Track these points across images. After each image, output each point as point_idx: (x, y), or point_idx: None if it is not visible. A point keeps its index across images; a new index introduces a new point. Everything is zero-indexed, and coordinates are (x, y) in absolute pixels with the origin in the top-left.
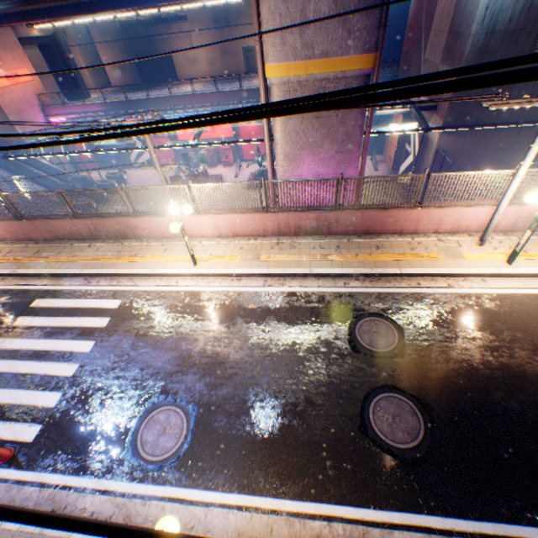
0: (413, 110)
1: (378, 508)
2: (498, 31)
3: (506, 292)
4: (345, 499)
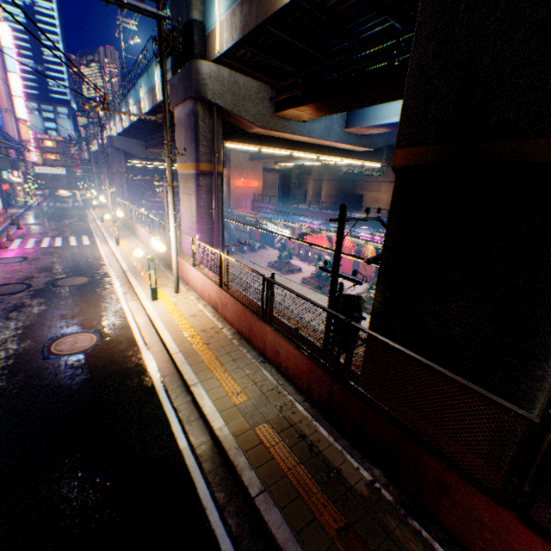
0: None
1: None
2: None
3: (124, 306)
4: None
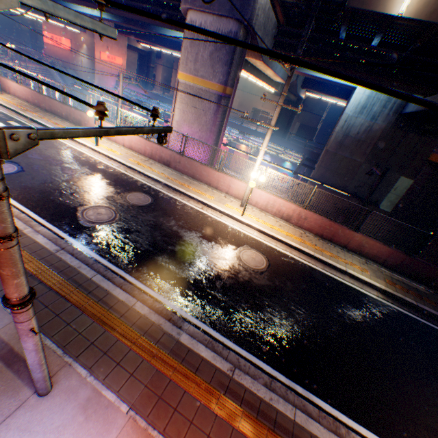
0: (299, 163)
1: (48, 221)
2: (350, 136)
3: (225, 223)
4: (39, 214)
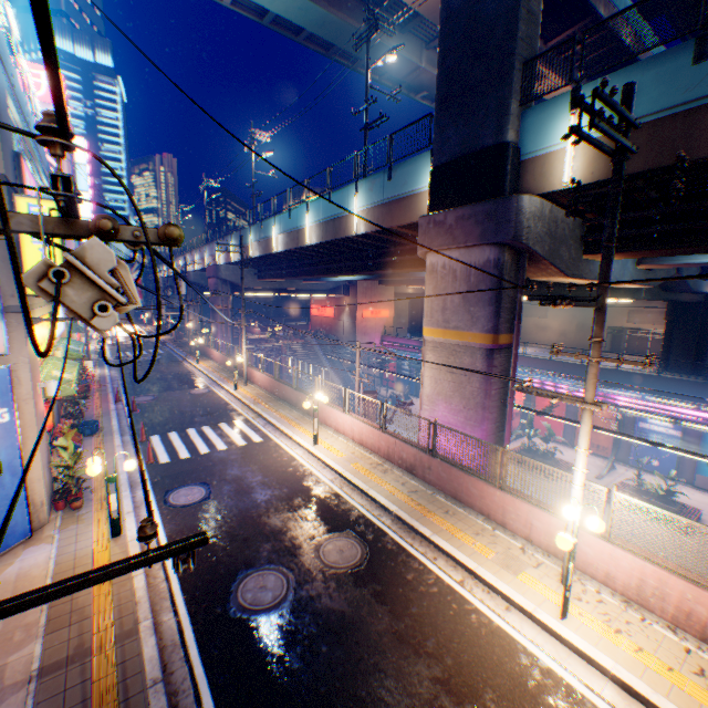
0: None
1: (186, 599)
2: None
3: (513, 635)
4: (184, 581)
